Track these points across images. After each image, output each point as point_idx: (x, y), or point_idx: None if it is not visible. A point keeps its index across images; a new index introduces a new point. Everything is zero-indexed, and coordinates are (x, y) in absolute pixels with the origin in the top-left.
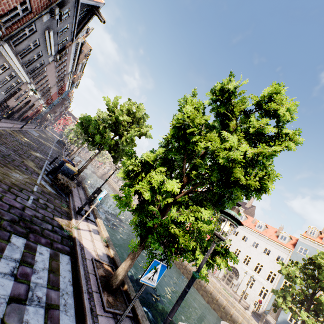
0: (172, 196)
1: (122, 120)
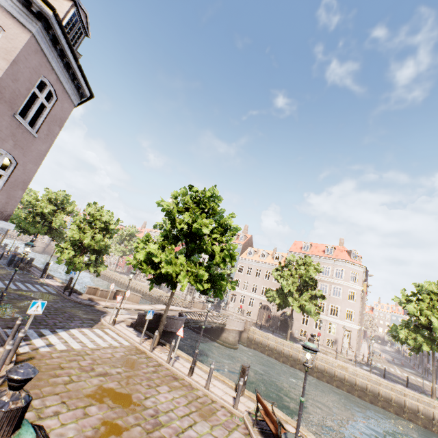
0: (80, 254)
1: (48, 211)
